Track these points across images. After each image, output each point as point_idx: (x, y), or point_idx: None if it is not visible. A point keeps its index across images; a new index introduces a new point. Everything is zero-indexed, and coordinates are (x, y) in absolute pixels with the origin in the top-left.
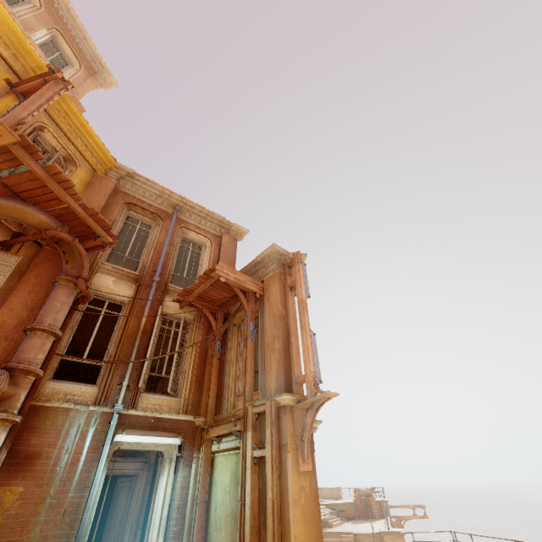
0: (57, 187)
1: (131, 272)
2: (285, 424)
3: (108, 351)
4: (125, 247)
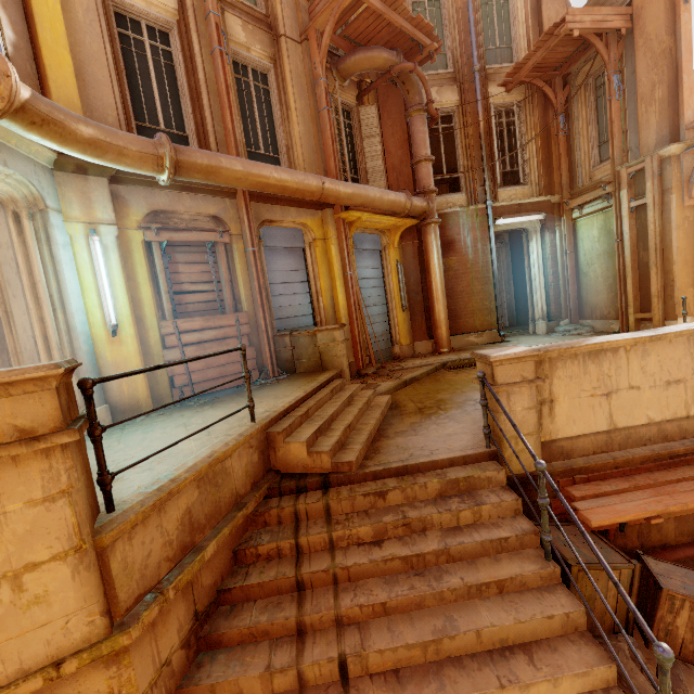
0: (390, 14)
1: (445, 72)
2: (670, 173)
3: (459, 163)
4: None
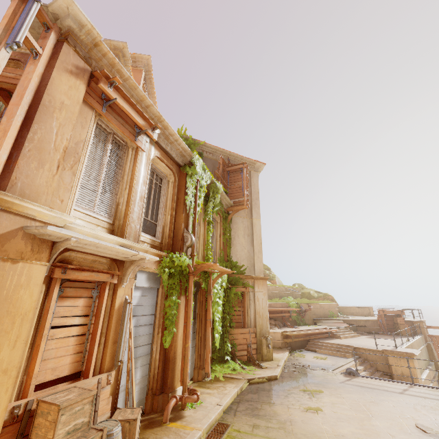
0: None
1: None
2: None
3: None
4: None
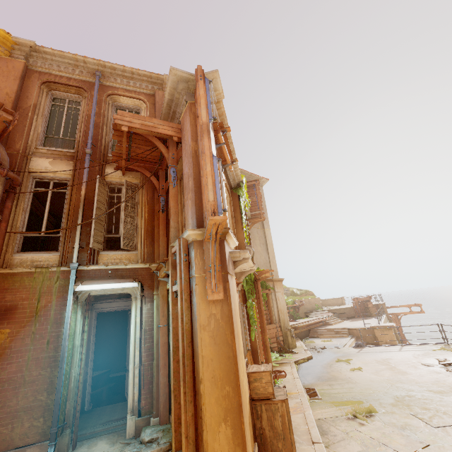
0: None
1: (67, 151)
2: (193, 259)
3: (62, 223)
4: (58, 129)
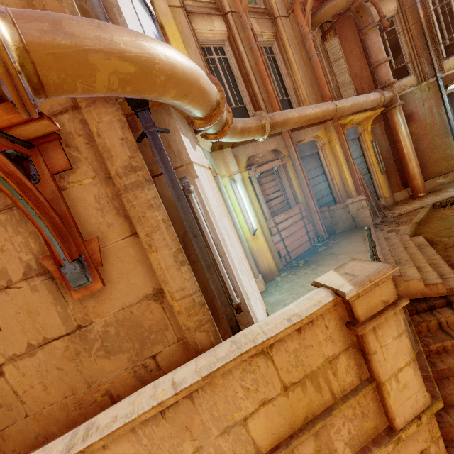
0: None
1: None
2: None
3: (404, 53)
4: None
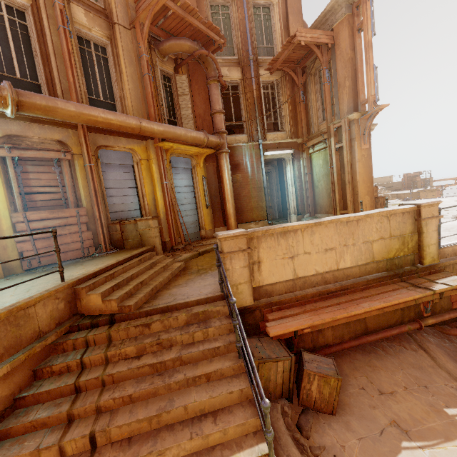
0: (189, 18)
1: (233, 58)
2: (354, 129)
3: (242, 115)
4: None
